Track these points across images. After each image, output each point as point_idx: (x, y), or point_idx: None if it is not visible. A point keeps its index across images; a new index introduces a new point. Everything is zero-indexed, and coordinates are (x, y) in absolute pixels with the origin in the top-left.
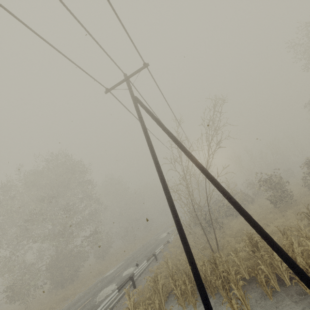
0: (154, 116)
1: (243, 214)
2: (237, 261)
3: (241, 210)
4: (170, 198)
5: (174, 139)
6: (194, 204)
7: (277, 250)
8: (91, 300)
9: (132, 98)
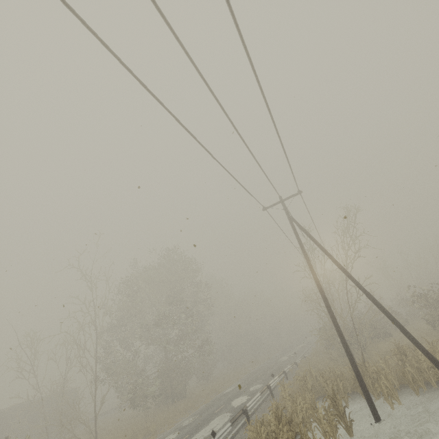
0: (309, 234)
1: (388, 316)
2: (386, 369)
3: (387, 313)
4: (327, 301)
5: (328, 254)
6: (336, 314)
7: (416, 343)
8: (226, 406)
9: (288, 217)
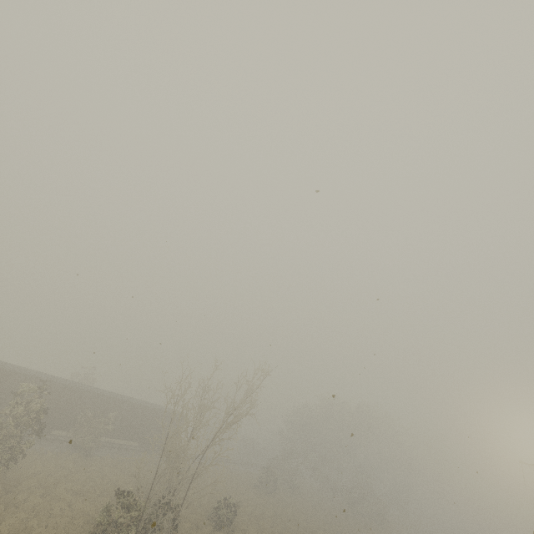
0: None
1: None
2: None
3: None
4: None
5: None
6: None
7: None
8: None
9: None
